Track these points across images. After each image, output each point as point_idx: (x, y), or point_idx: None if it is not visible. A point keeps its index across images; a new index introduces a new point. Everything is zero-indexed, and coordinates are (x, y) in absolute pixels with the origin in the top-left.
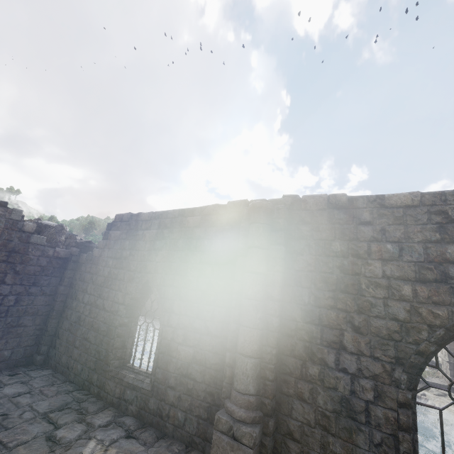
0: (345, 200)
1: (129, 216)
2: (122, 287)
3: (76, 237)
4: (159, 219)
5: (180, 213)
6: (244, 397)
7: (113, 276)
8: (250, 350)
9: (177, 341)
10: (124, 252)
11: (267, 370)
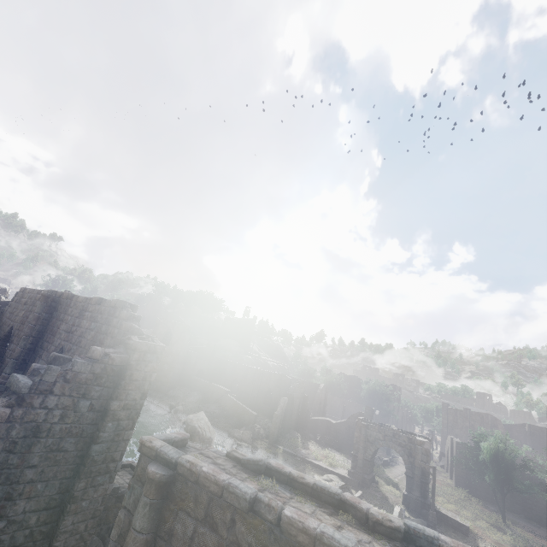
0: (70, 296)
1: (24, 289)
2: (5, 329)
3: (2, 298)
4: (31, 293)
5: (38, 292)
6: (4, 374)
7: (5, 323)
8: (14, 356)
9: (8, 356)
10: (14, 310)
11: (17, 365)
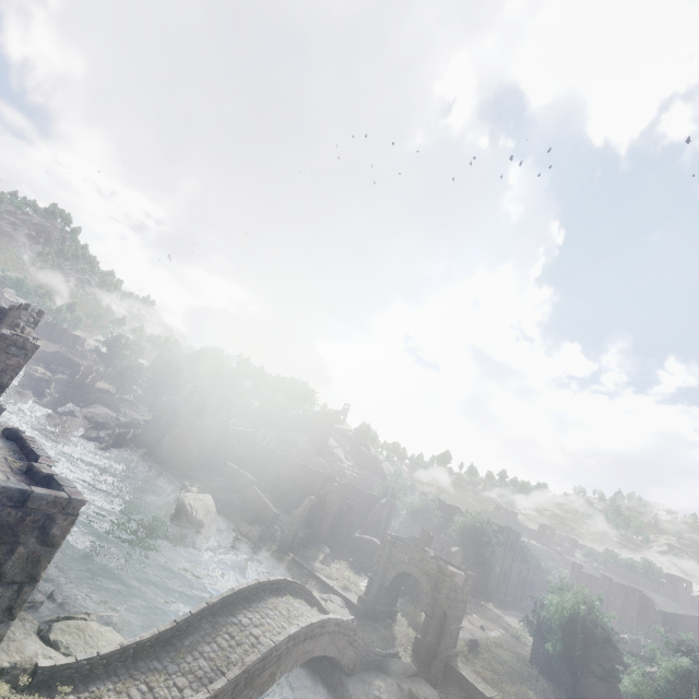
0: (13, 307)
1: None
2: None
3: None
4: None
5: None
6: None
7: None
8: None
9: None
10: None
11: None
